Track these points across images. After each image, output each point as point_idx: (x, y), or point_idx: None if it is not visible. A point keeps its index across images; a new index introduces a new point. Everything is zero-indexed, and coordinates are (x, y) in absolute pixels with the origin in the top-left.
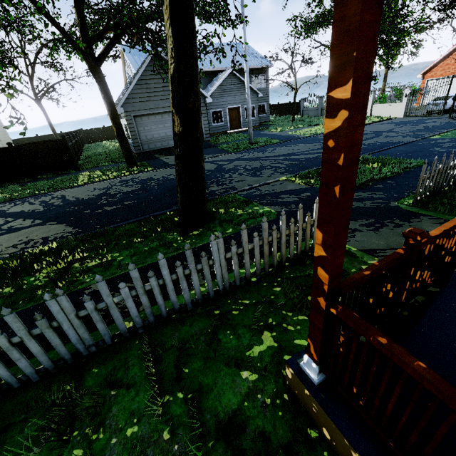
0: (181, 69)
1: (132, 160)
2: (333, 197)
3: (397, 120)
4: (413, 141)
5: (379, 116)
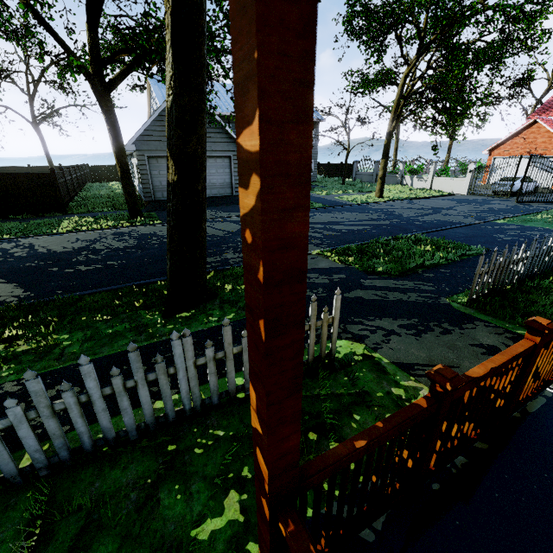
0: (180, 103)
1: (136, 209)
2: (259, 338)
3: (459, 197)
4: (475, 223)
5: (440, 190)
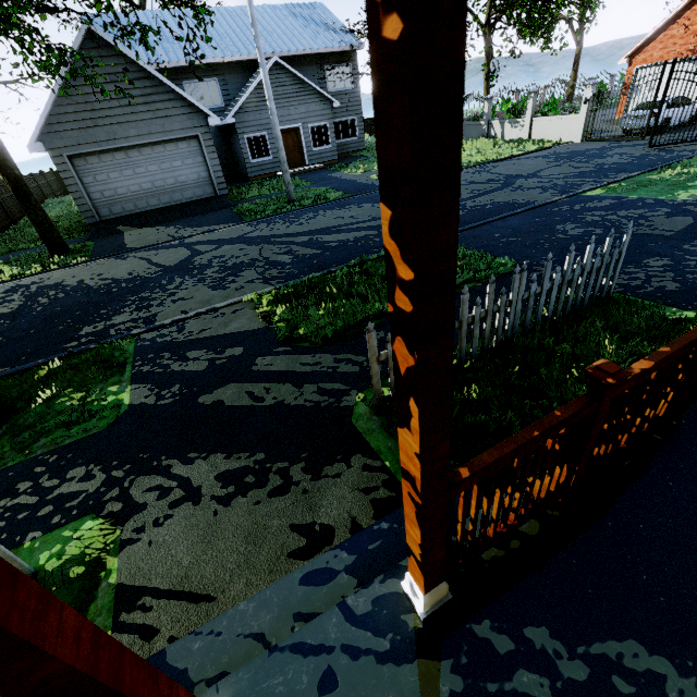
0: None
1: (54, 243)
2: None
3: (564, 149)
4: (550, 202)
5: (541, 140)
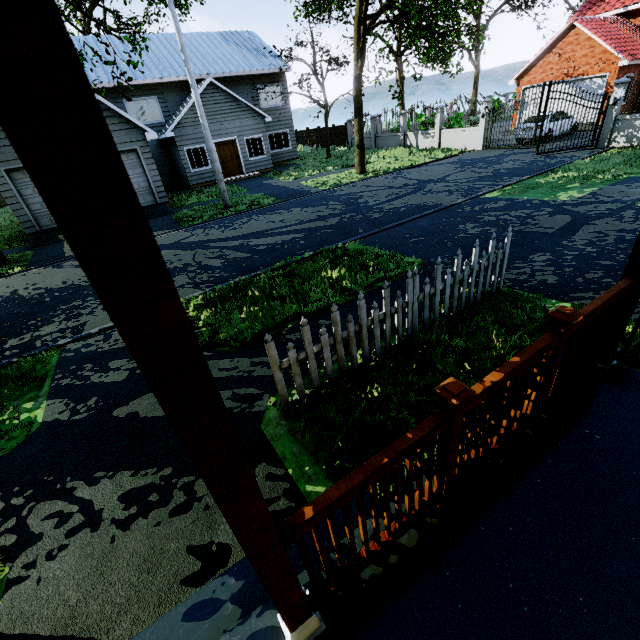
0: None
1: None
2: None
3: (468, 157)
4: (455, 204)
5: (449, 148)
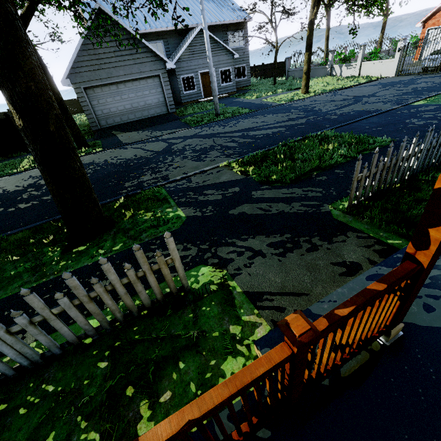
0: None
1: (80, 140)
2: None
3: (386, 81)
4: (392, 109)
5: (368, 76)
